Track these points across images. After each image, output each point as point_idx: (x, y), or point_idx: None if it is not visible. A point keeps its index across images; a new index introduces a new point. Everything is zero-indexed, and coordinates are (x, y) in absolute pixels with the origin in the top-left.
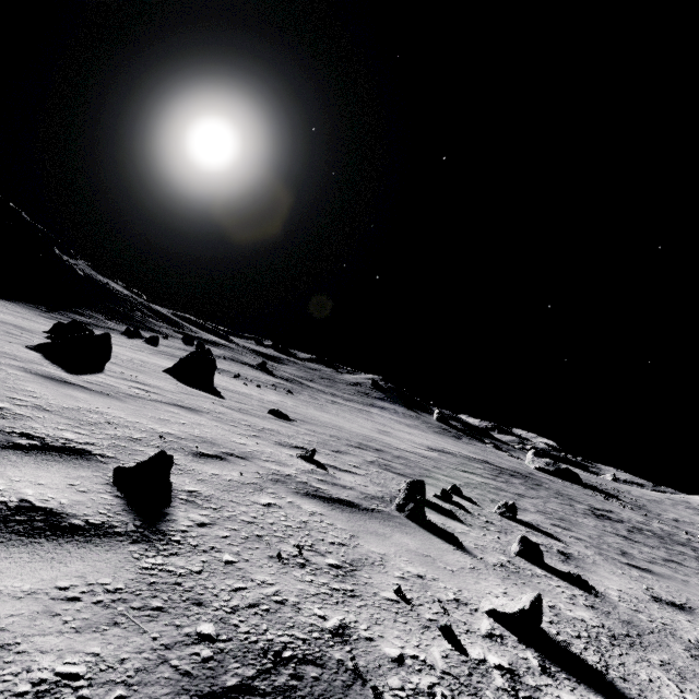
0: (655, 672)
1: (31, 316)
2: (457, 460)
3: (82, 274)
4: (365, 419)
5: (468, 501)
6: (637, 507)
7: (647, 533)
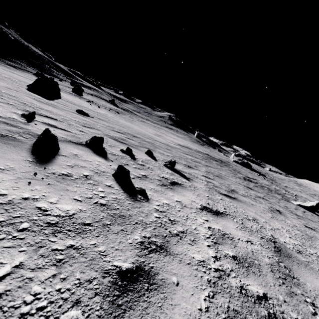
0: (15, 258)
1: None
2: (189, 151)
3: (13, 38)
4: (153, 130)
5: (151, 158)
6: (271, 180)
7: (265, 188)
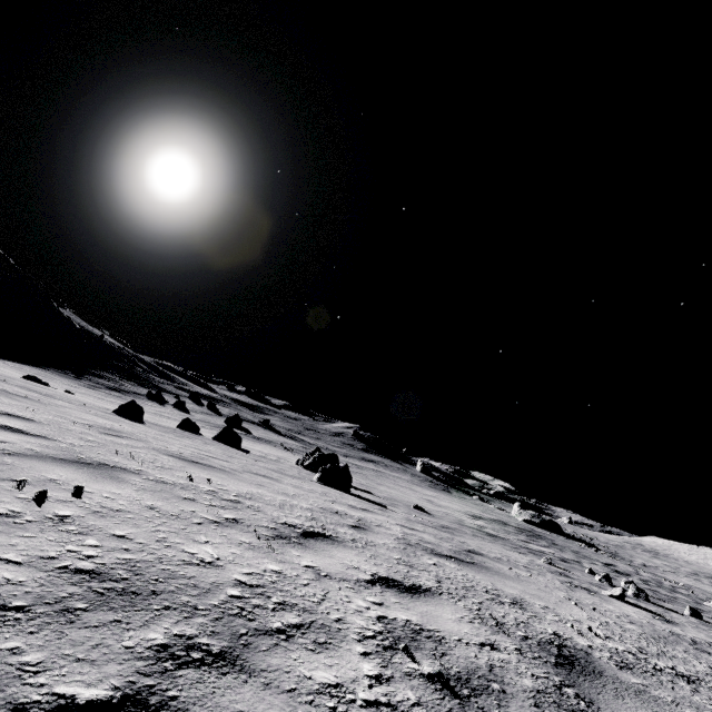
0: None
1: (85, 389)
2: (497, 526)
3: (79, 327)
4: (400, 486)
5: None
6: (613, 555)
7: (652, 584)
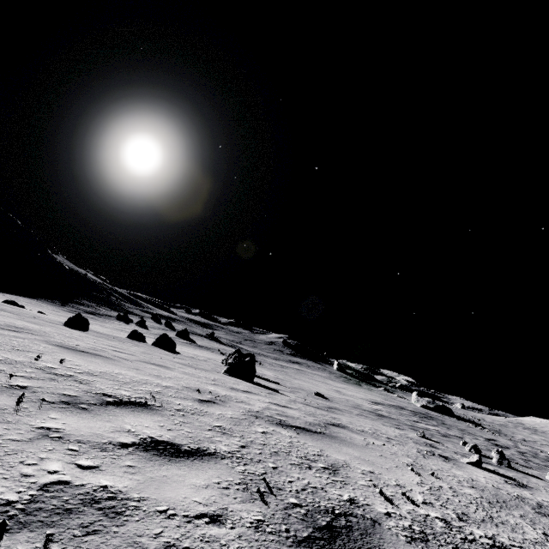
0: None
1: (65, 313)
2: (394, 410)
3: (68, 268)
4: (315, 380)
5: None
6: (497, 432)
7: (527, 455)
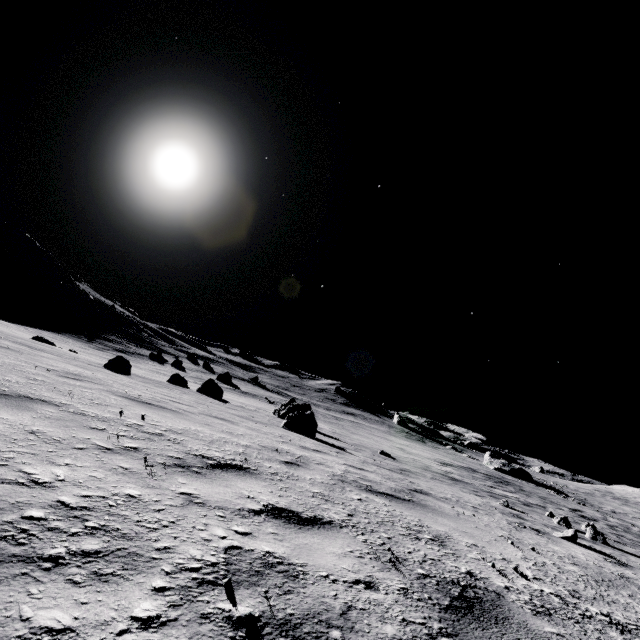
0: None
1: (93, 351)
2: (465, 473)
3: (93, 298)
4: (375, 436)
5: None
6: (582, 501)
7: (619, 529)
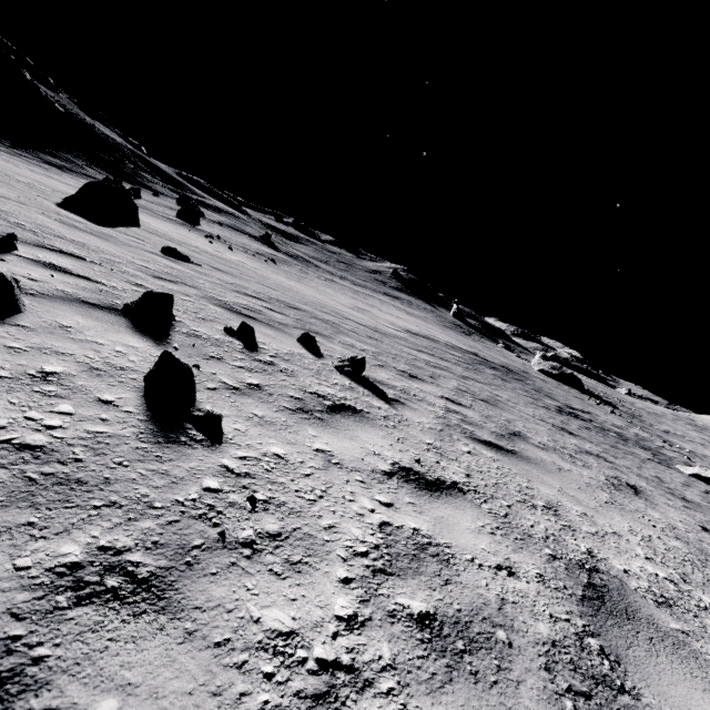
0: None
1: None
2: (430, 344)
3: (62, 111)
4: (351, 298)
5: (308, 351)
6: (631, 416)
7: (610, 434)
